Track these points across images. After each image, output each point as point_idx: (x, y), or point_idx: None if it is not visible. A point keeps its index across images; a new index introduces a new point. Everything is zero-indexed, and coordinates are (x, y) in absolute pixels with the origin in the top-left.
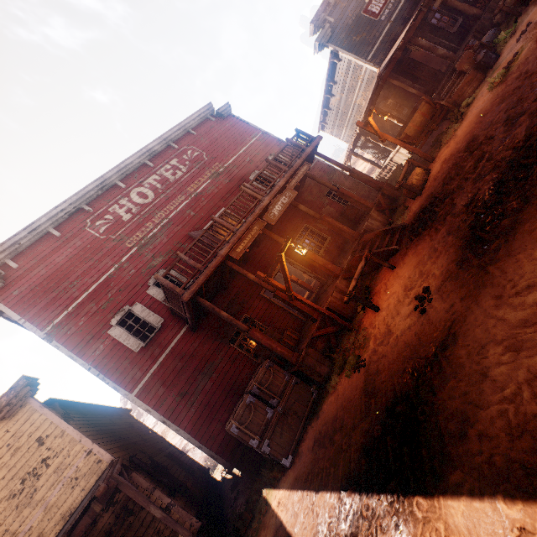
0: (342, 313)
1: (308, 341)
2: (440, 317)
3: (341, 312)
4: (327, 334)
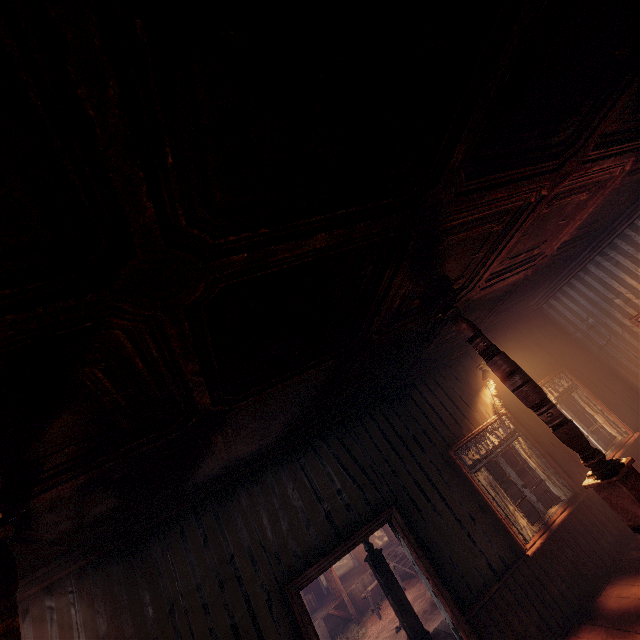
0: (358, 605)
1: (324, 613)
2: (400, 637)
3: (357, 603)
4: (340, 616)
